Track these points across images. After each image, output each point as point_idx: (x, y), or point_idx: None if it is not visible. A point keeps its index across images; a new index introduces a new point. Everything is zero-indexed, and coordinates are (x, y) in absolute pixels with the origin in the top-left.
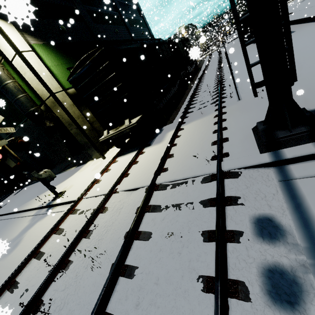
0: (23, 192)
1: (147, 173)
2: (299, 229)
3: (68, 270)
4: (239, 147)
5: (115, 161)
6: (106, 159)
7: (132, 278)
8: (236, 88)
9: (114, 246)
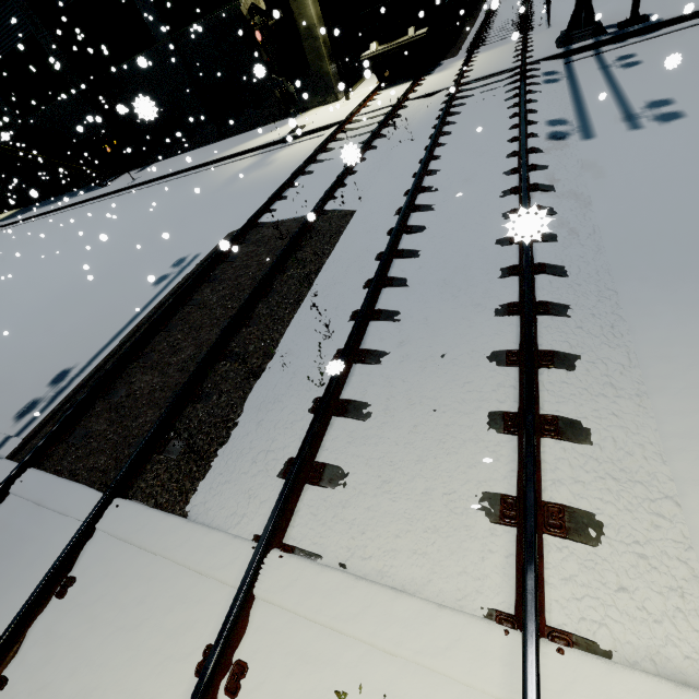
0: (167, 163)
1: (443, 84)
2: (566, 73)
3: (392, 126)
4: (542, 52)
5: (378, 94)
6: (353, 99)
7: (461, 105)
8: (550, 8)
9: (435, 107)
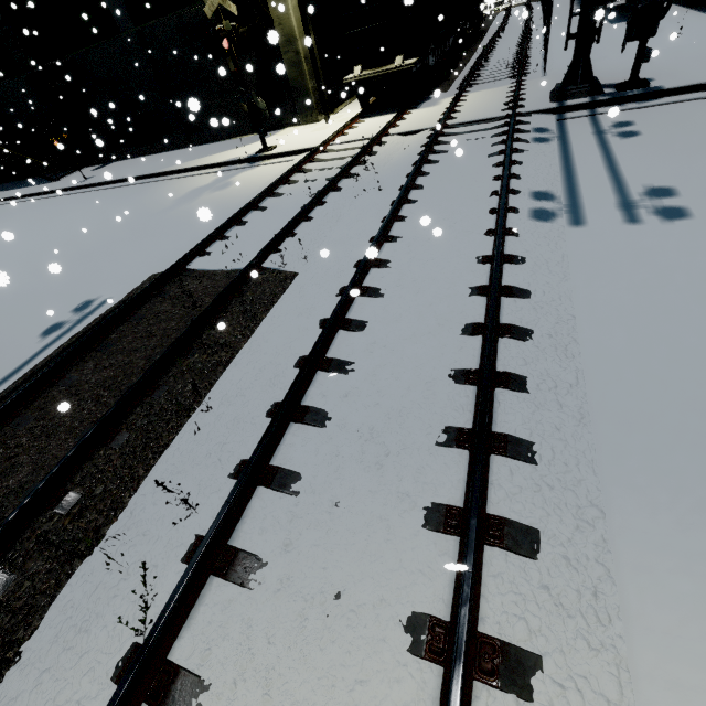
0: (126, 164)
1: (427, 122)
2: (558, 132)
3: (364, 165)
4: (534, 103)
5: (359, 121)
6: (333, 122)
7: (442, 153)
8: (546, 56)
9: (414, 150)
